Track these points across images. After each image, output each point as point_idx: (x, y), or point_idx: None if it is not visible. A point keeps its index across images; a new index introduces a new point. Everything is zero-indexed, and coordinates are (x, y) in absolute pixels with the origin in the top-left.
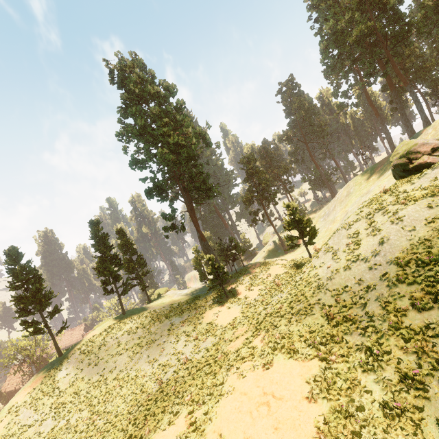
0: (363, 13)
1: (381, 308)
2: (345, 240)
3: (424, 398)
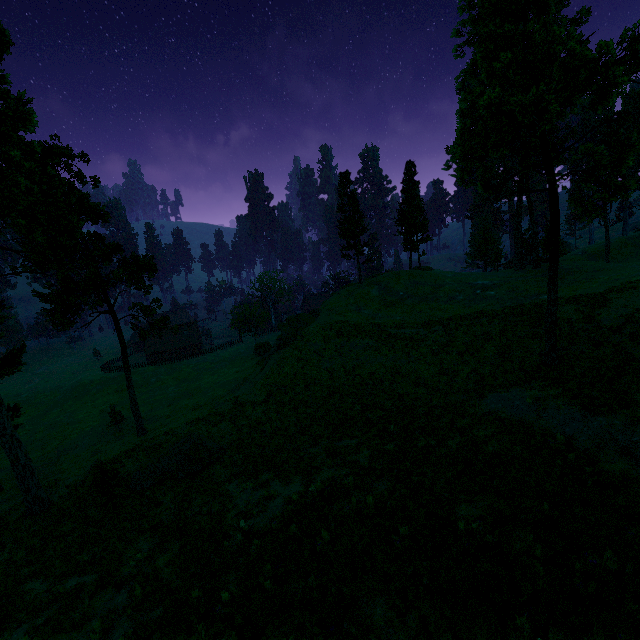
0: None
1: None
2: None
3: None
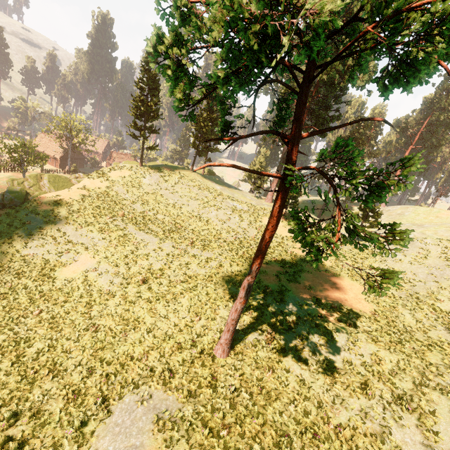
0: None
1: (426, 293)
2: (416, 249)
3: (434, 328)
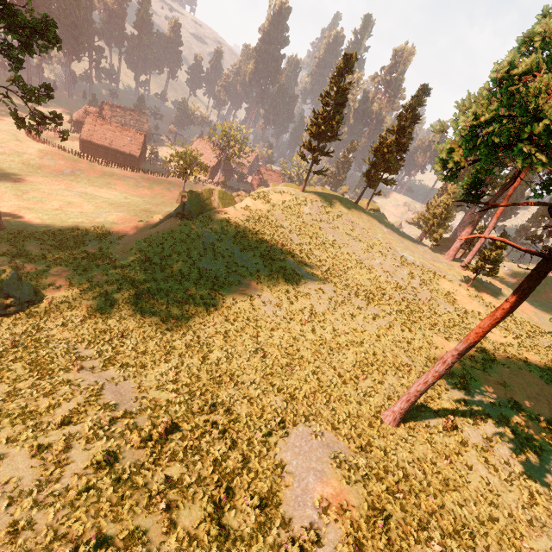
0: None
1: None
2: None
3: None
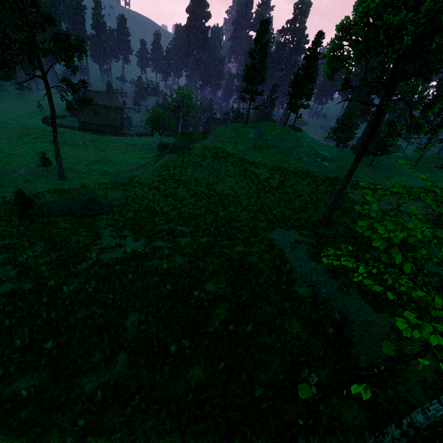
0: None
1: None
2: None
3: None
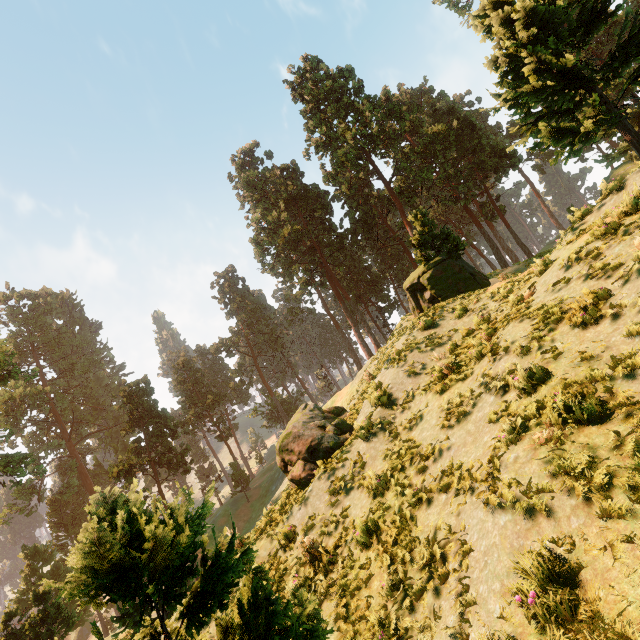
0: (295, 215)
1: None
2: None
3: None
